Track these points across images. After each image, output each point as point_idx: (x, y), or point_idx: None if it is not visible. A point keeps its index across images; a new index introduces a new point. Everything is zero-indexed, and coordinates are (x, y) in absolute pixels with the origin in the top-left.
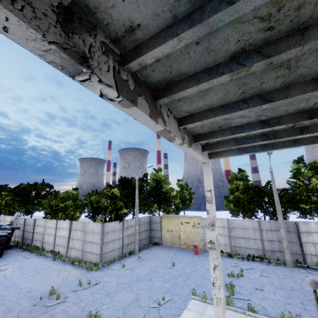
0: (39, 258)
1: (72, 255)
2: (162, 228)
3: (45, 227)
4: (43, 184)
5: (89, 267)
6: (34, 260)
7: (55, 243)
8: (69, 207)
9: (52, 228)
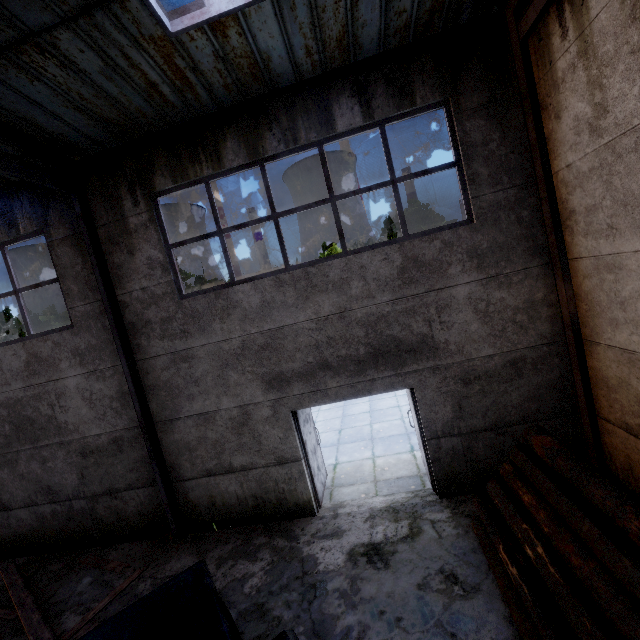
0: None
1: None
2: None
3: None
4: None
5: None
6: None
7: None
8: None
9: None
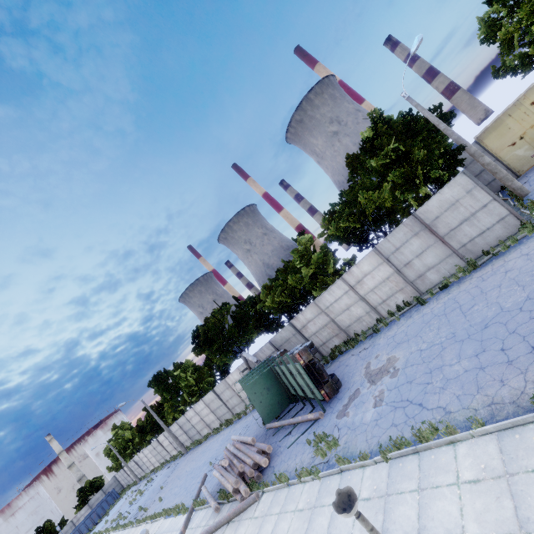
0: (389, 329)
1: (434, 281)
2: (497, 154)
3: (326, 309)
4: (219, 309)
5: (533, 227)
6: (390, 334)
7: (373, 306)
8: (329, 257)
9: (343, 295)
